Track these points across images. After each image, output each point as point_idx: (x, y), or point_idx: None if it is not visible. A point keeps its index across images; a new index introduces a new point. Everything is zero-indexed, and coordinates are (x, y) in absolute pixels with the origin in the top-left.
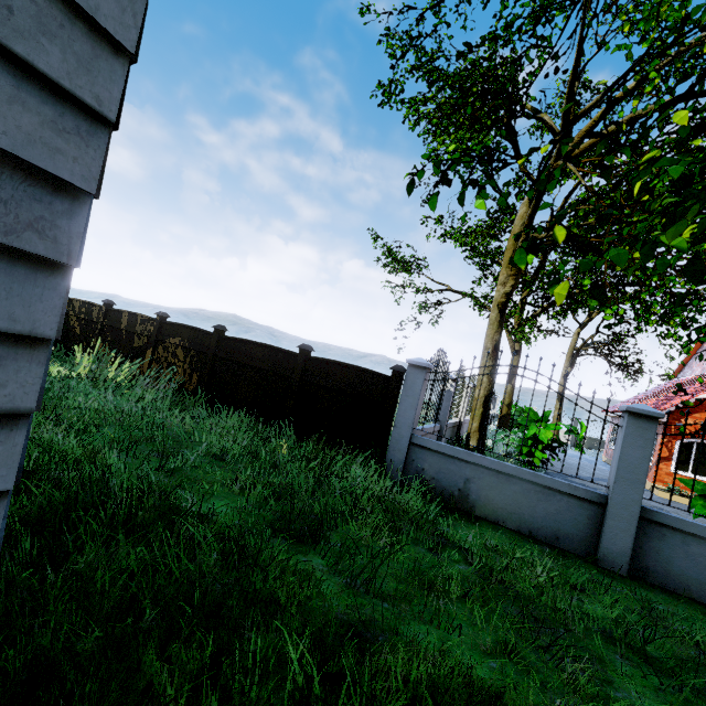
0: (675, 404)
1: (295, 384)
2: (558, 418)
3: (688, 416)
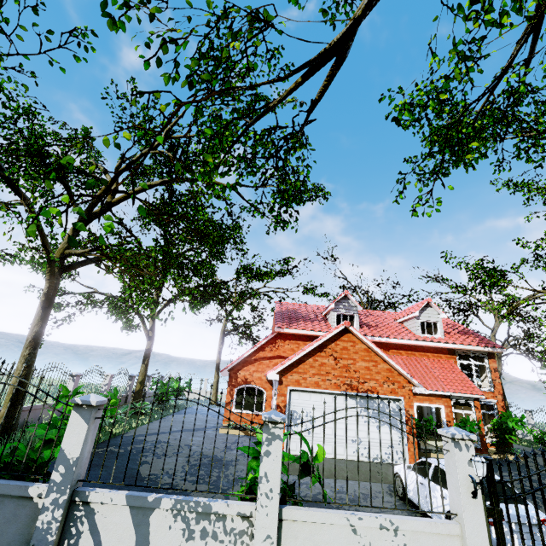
0: (232, 363)
1: None
2: (216, 384)
3: (241, 370)
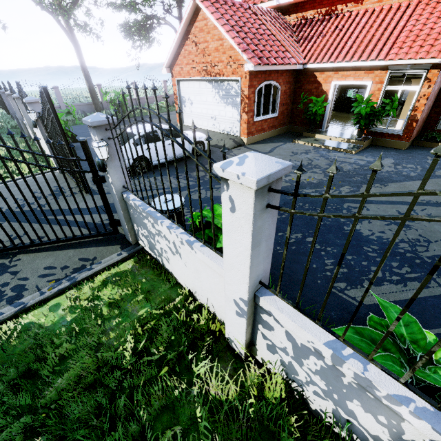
0: None
1: (3, 104)
2: None
3: None
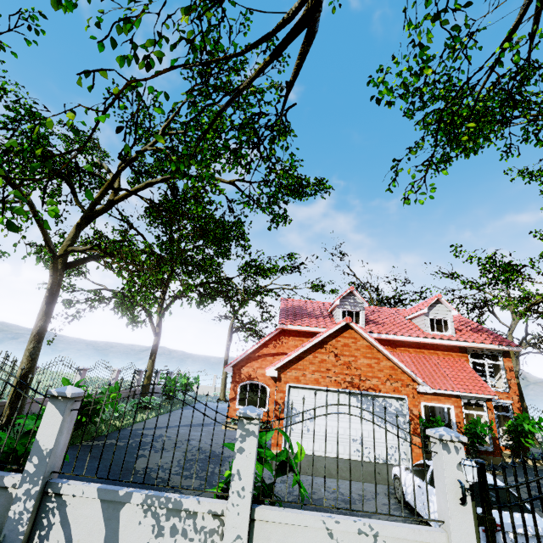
0: (236, 359)
1: None
2: (224, 380)
3: (245, 366)
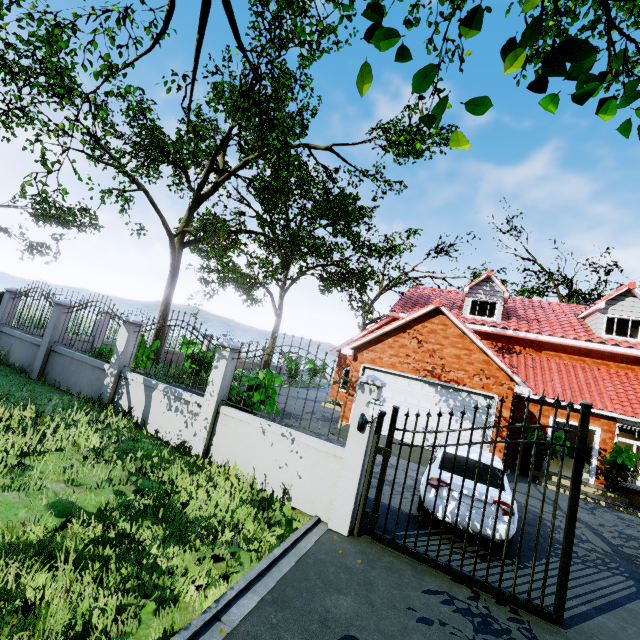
0: (342, 344)
1: None
2: None
3: None
